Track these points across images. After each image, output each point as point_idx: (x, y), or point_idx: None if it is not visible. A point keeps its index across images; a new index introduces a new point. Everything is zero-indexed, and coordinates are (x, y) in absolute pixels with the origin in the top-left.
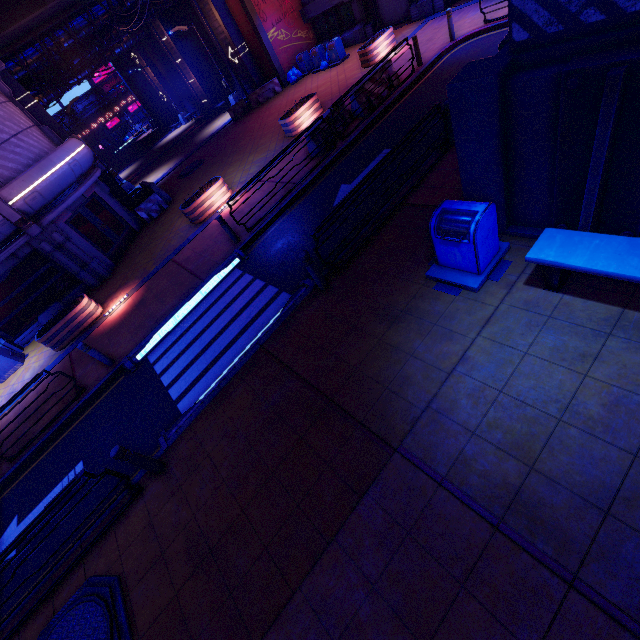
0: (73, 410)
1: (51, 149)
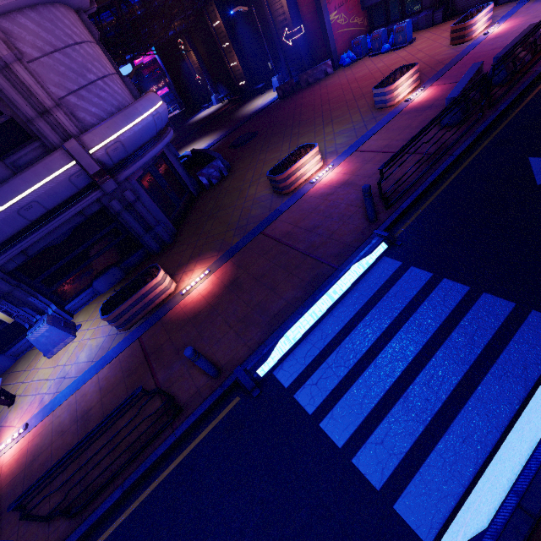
0: (167, 444)
1: (131, 100)
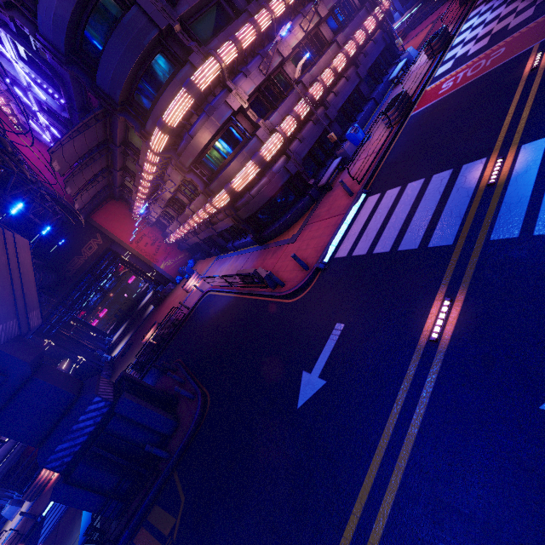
0: None
1: None
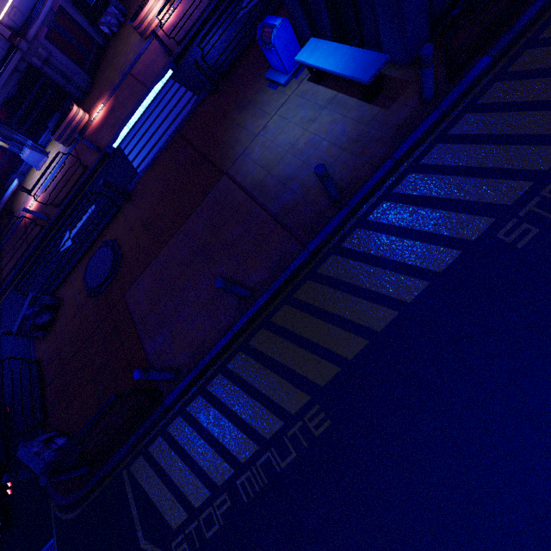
0: (83, 179)
1: None
